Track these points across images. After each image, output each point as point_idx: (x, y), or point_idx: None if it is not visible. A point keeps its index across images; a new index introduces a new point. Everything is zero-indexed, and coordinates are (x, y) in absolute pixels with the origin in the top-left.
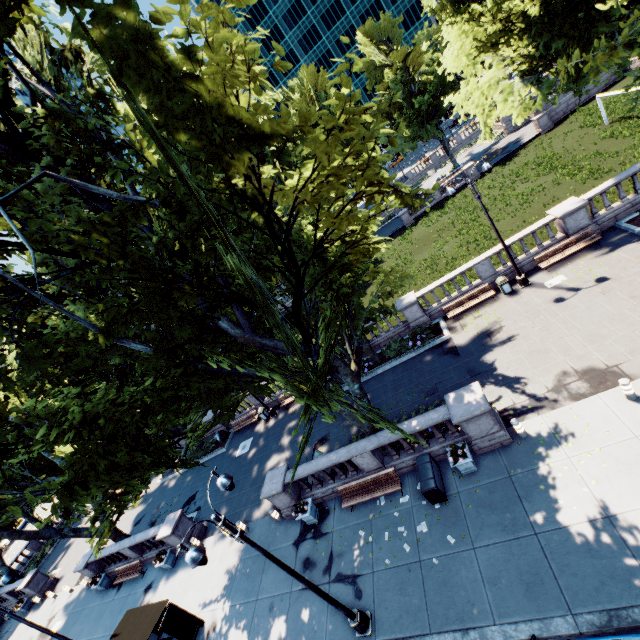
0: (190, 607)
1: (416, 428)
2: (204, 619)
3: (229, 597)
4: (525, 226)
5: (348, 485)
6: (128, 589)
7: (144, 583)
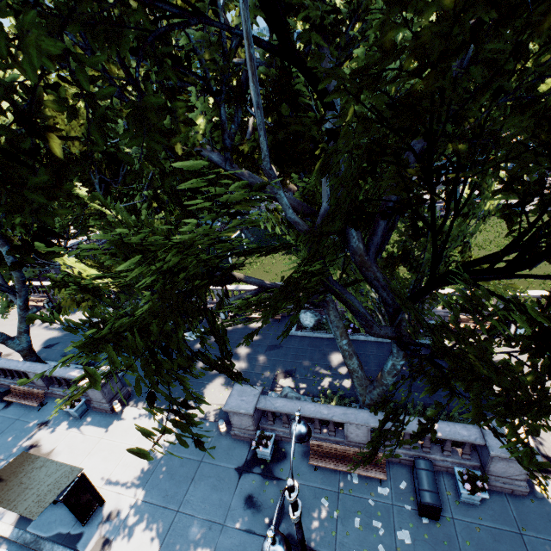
0: (90, 474)
1: (438, 434)
2: (105, 498)
3: (143, 489)
4: (521, 281)
5: (325, 444)
6: (18, 413)
7: (39, 416)
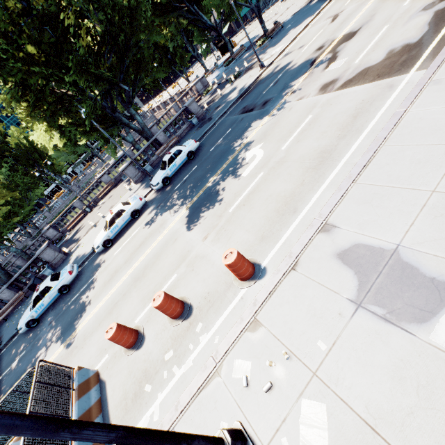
0: None
1: (24, 267)
2: None
3: None
4: None
5: (1, 311)
6: None
7: None
